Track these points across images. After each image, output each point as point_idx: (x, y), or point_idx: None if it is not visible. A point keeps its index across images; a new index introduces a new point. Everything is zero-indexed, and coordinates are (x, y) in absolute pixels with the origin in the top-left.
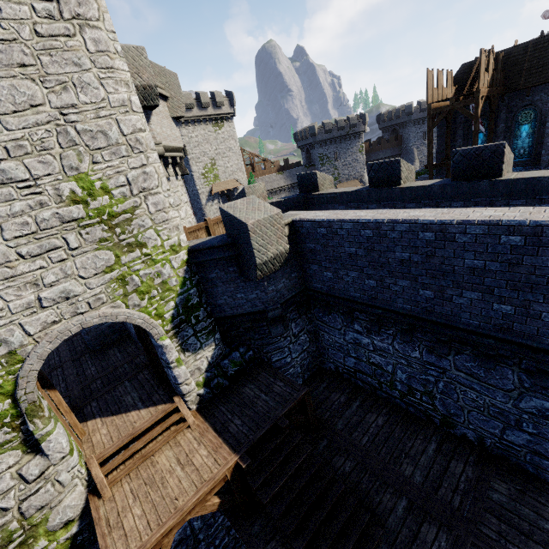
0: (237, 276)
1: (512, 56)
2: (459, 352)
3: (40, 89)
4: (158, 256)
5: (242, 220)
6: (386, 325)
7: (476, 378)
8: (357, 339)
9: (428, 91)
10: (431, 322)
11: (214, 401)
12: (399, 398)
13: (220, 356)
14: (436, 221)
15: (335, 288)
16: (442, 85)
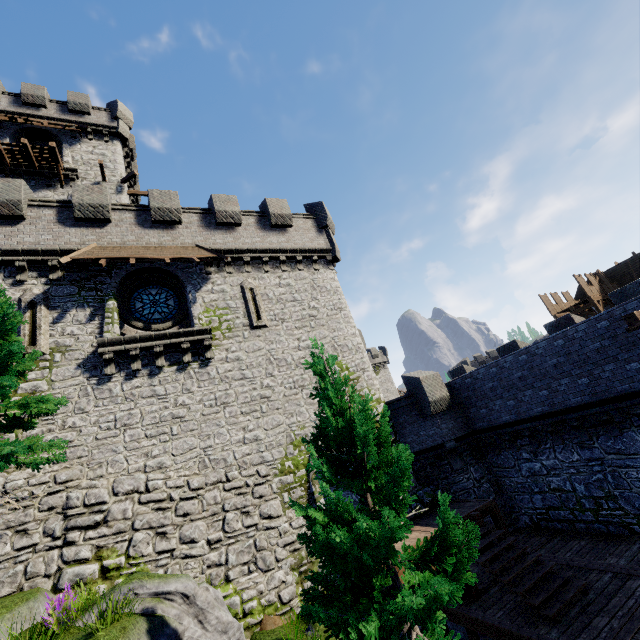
0: (418, 418)
1: (618, 271)
2: (597, 436)
3: (327, 332)
4: (370, 403)
5: (416, 376)
6: (542, 440)
7: (622, 454)
8: (530, 468)
9: (548, 307)
10: (559, 414)
11: (417, 520)
12: (595, 520)
13: (415, 488)
14: (523, 348)
15: (492, 420)
16: (561, 301)
